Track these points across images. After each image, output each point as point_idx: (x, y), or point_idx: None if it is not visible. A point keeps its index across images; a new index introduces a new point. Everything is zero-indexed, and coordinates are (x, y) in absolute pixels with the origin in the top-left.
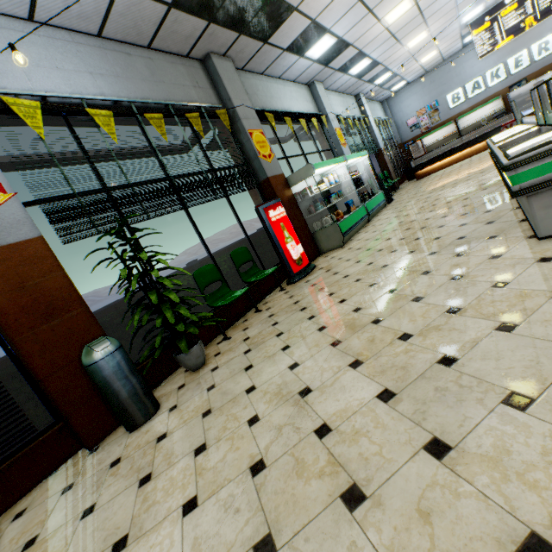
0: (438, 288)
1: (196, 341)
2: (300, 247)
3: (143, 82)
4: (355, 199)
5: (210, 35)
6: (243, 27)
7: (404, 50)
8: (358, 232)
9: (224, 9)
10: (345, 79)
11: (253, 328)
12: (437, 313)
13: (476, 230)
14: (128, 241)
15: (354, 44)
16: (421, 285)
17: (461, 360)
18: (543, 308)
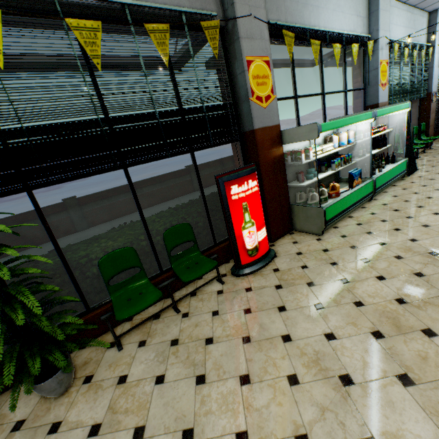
0: None
1: (68, 355)
2: (261, 233)
3: None
4: (366, 167)
5: None
6: None
7: None
8: (350, 214)
9: None
10: None
11: (145, 353)
12: None
13: None
14: None
15: None
16: None
17: None
18: None
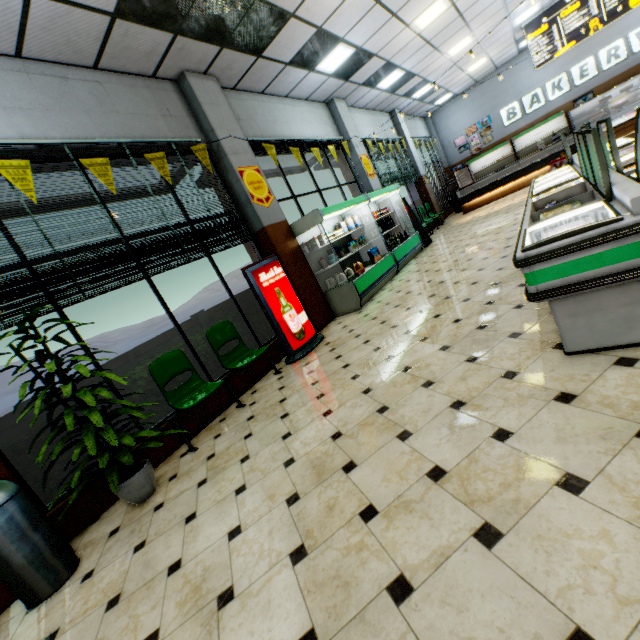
0: (432, 420)
1: (145, 460)
2: (303, 316)
3: (86, 114)
4: (382, 245)
5: (179, 50)
6: (224, 38)
7: (445, 58)
8: (383, 288)
9: (193, 17)
10: (374, 95)
11: (225, 436)
12: (417, 473)
13: (501, 317)
14: (40, 342)
15: (379, 54)
16: (416, 409)
17: (416, 593)
18: (542, 505)
